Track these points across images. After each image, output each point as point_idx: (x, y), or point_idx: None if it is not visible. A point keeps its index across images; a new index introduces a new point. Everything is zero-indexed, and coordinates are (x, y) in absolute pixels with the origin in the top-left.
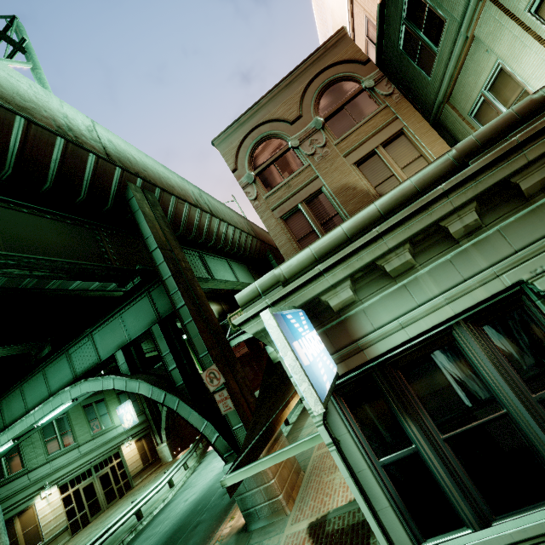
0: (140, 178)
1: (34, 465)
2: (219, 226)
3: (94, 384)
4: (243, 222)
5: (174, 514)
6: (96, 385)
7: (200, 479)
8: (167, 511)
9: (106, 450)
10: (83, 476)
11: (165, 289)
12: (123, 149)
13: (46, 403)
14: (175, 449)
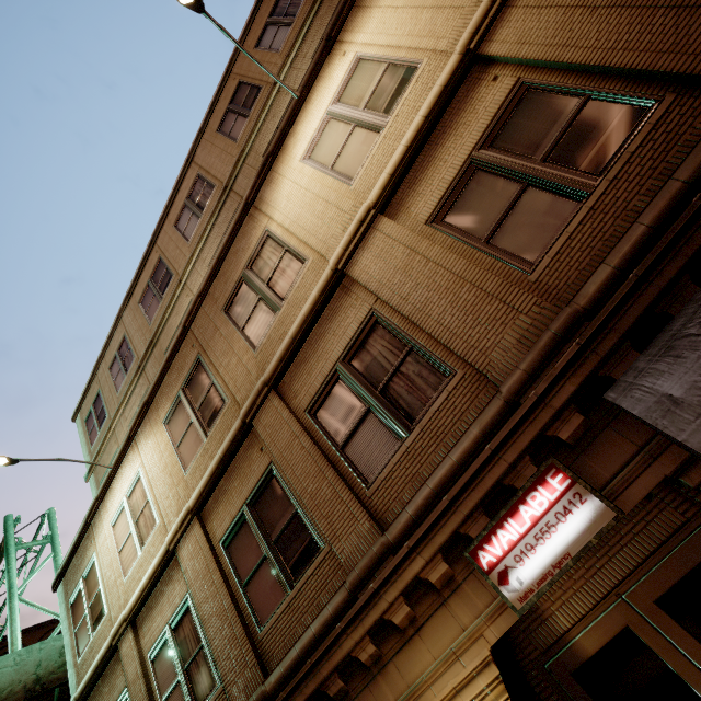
0: None
1: None
2: None
3: None
4: None
5: None
6: None
7: None
8: None
9: None
10: None
11: None
12: None
13: None
14: None
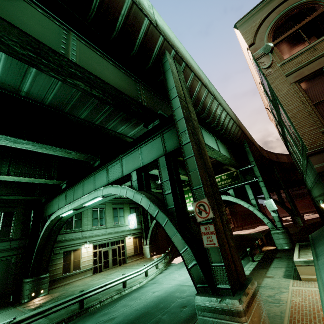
0: (174, 50)
1: (85, 228)
2: (217, 108)
3: (116, 189)
4: (232, 114)
5: (144, 298)
6: (116, 190)
7: (165, 281)
8: (140, 292)
9: (118, 235)
10: (105, 245)
11: (176, 128)
12: (166, 29)
13: (90, 193)
14: (152, 252)
